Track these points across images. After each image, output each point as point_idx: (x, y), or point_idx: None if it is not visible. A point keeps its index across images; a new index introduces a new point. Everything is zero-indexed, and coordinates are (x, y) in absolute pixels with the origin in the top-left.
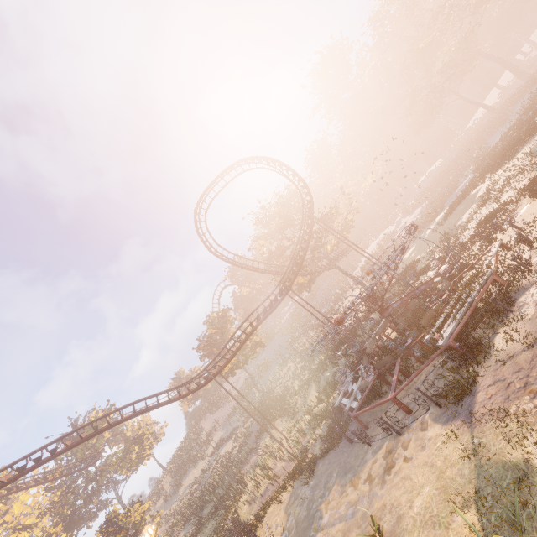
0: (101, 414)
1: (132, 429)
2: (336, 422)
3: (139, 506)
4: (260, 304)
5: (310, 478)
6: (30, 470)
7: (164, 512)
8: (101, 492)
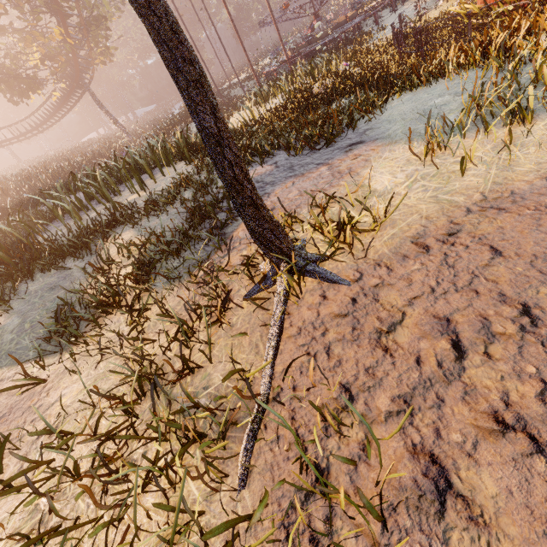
0: None
1: None
2: (348, 36)
3: None
4: None
5: (381, 31)
6: None
7: None
8: None
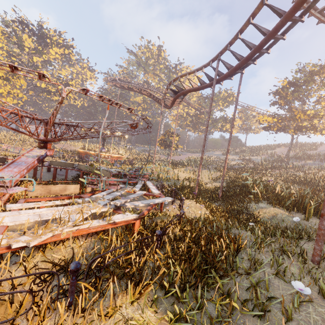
0: (226, 94)
1: (245, 115)
2: None
3: (175, 137)
4: (185, 72)
5: None
6: (130, 90)
7: (215, 155)
8: (213, 127)
